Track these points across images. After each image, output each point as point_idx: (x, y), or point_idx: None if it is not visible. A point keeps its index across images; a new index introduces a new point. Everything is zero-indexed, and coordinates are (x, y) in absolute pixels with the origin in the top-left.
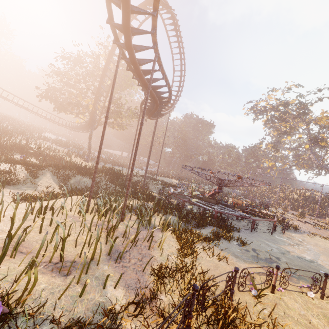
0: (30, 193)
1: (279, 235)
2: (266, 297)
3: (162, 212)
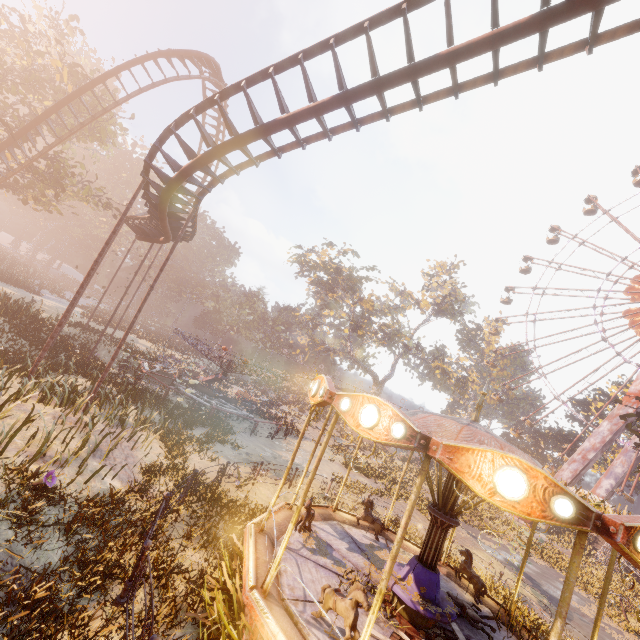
0: None
1: (280, 441)
2: (246, 488)
3: (135, 403)
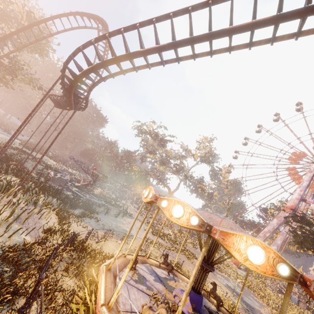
0: None
1: (120, 218)
2: (101, 243)
3: (44, 193)
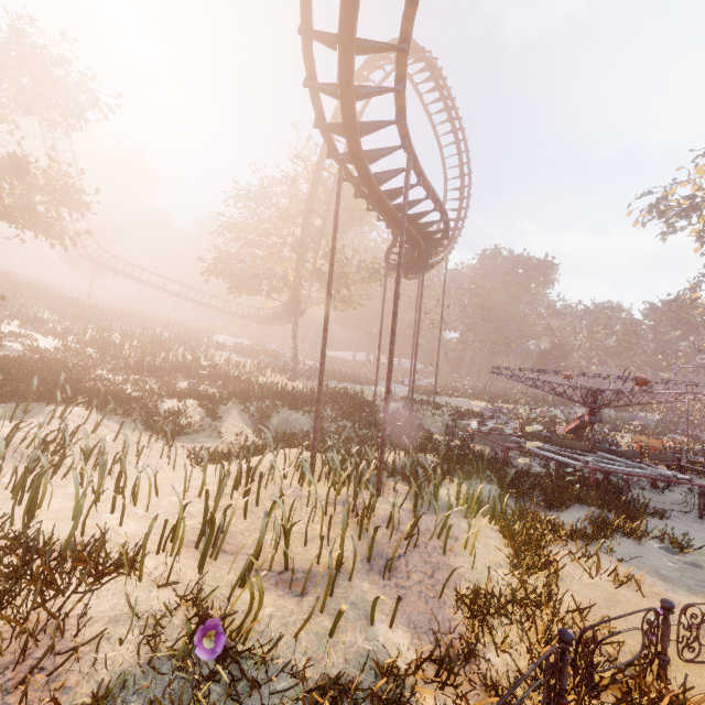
0: (212, 447)
1: None
2: None
3: (459, 474)
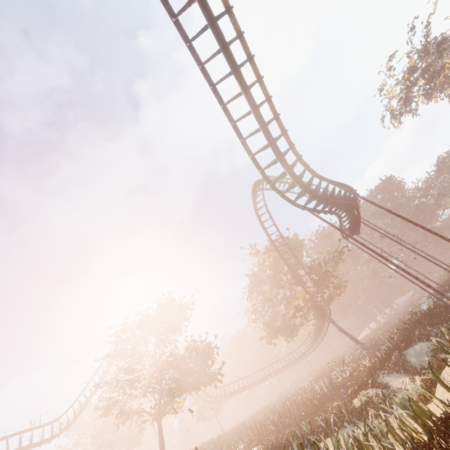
0: (413, 398)
1: None
2: None
3: None
